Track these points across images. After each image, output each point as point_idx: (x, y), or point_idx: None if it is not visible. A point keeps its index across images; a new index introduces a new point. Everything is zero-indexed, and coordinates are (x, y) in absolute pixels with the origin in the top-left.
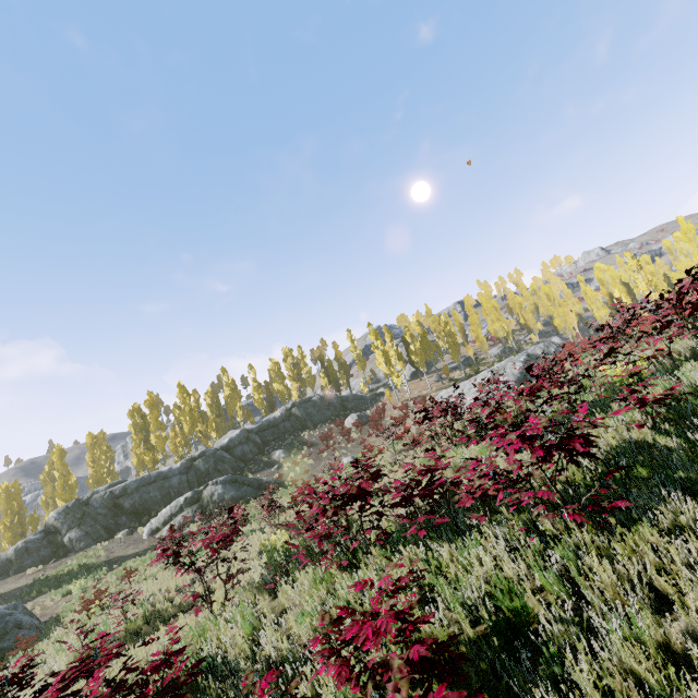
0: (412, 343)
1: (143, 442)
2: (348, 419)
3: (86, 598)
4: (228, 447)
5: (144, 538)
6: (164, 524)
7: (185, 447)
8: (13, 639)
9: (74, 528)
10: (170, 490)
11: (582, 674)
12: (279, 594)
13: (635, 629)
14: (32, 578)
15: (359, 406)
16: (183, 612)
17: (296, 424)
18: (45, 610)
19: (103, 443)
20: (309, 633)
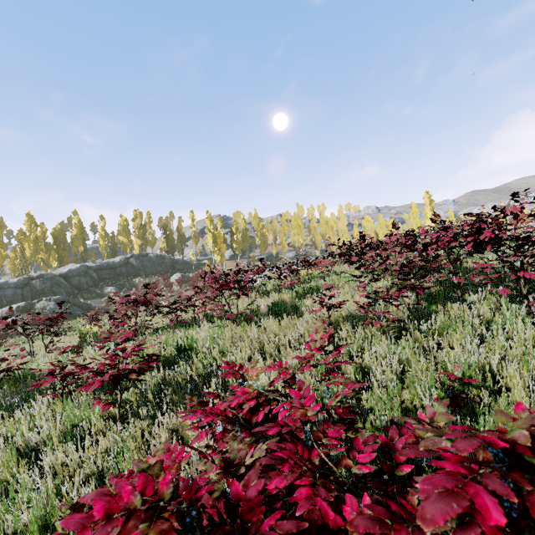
0: (236, 233)
1: None
2: (174, 276)
3: None
4: (66, 276)
5: None
6: None
7: (24, 269)
8: None
9: None
10: (3, 298)
11: (199, 359)
12: (84, 351)
13: (223, 348)
14: None
15: (185, 269)
16: None
17: (131, 271)
18: None
19: None
20: (96, 361)
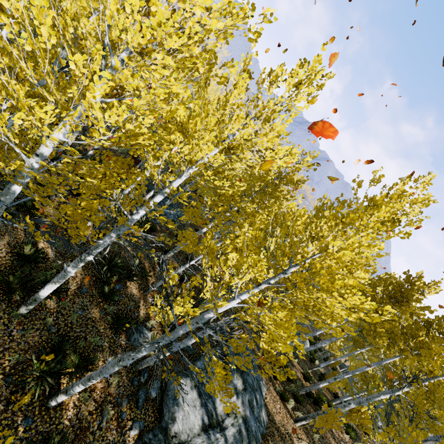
0: None
1: None
2: None
3: None
4: None
5: None
6: None
7: None
8: None
9: None
10: None
11: None
12: None
13: None
14: None
15: None
16: None
17: None
18: None
19: None
20: None
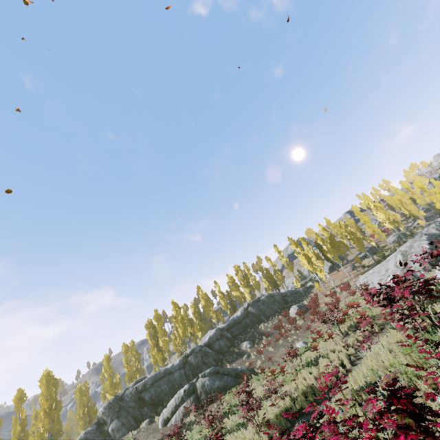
0: (324, 244)
1: (156, 345)
2: (291, 310)
3: None
4: (209, 344)
5: (159, 427)
6: (171, 413)
7: (183, 346)
8: None
9: (114, 419)
10: (174, 382)
11: None
12: None
13: None
14: None
15: (296, 298)
16: None
17: (253, 319)
18: None
19: (133, 349)
20: None
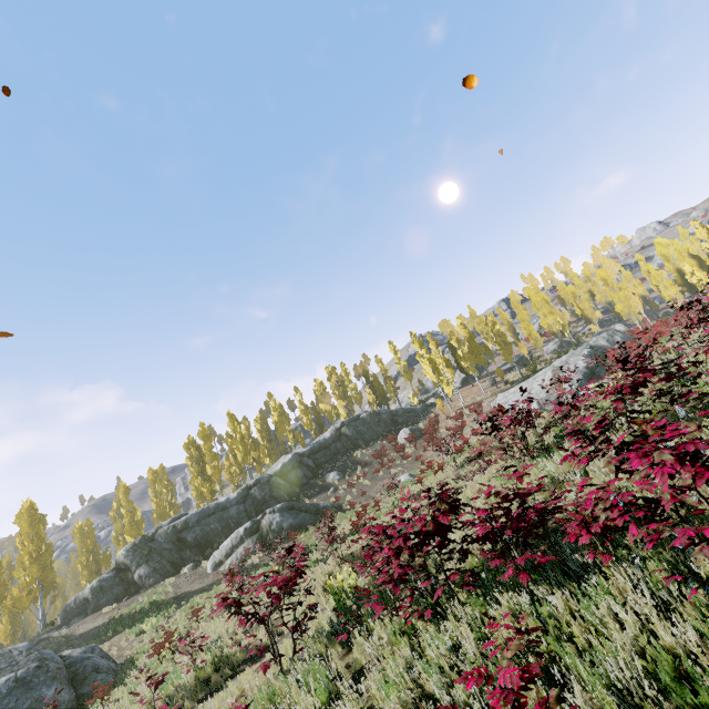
0: (459, 347)
1: (200, 473)
2: (400, 434)
3: (158, 638)
4: (282, 473)
5: (208, 572)
6: (226, 556)
7: (241, 475)
8: (92, 684)
9: (143, 564)
10: (229, 520)
11: None
12: (354, 650)
13: None
14: (107, 617)
15: (410, 419)
16: (252, 657)
17: (347, 444)
18: (121, 650)
19: (163, 477)
20: (397, 708)
